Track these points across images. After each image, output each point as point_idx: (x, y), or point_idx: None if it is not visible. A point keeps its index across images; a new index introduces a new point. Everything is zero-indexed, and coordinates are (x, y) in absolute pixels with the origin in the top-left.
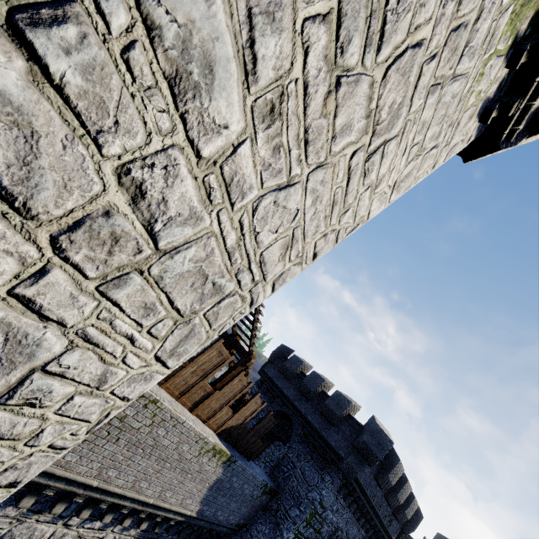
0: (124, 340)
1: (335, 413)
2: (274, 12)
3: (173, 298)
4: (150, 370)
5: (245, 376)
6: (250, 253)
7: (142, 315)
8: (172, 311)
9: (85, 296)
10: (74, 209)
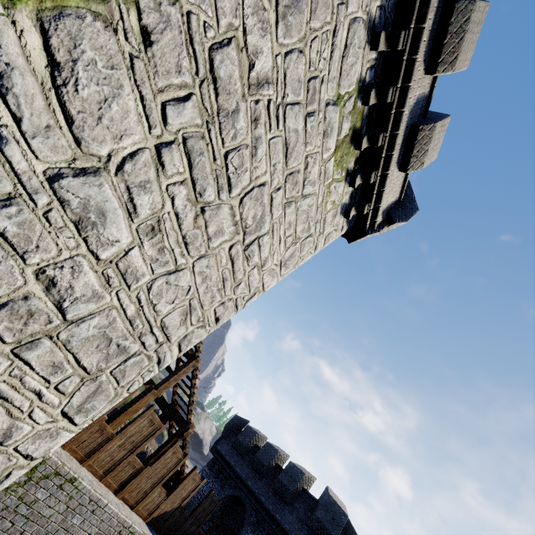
0: (32, 395)
1: (288, 488)
2: (145, 185)
3: (79, 358)
4: (56, 427)
5: (183, 448)
6: (151, 319)
7: (51, 372)
8: (79, 369)
9: (1, 357)
10: (2, 296)
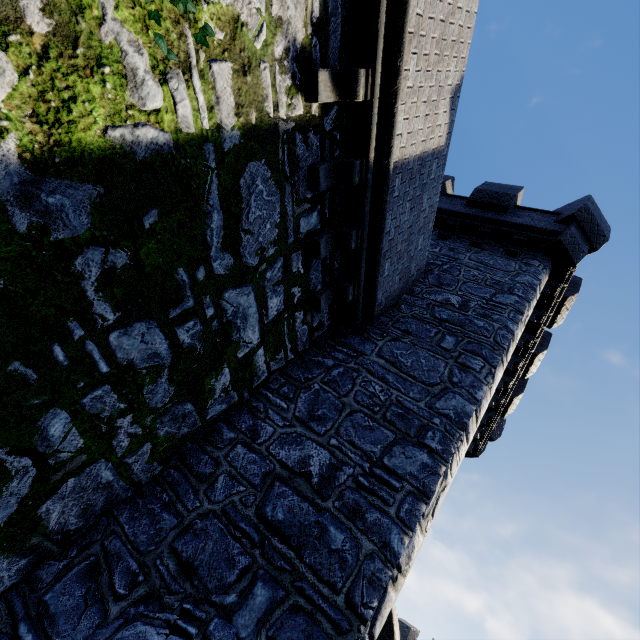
0: None
1: None
2: None
3: None
4: None
5: None
6: None
7: None
8: None
9: None
10: None
